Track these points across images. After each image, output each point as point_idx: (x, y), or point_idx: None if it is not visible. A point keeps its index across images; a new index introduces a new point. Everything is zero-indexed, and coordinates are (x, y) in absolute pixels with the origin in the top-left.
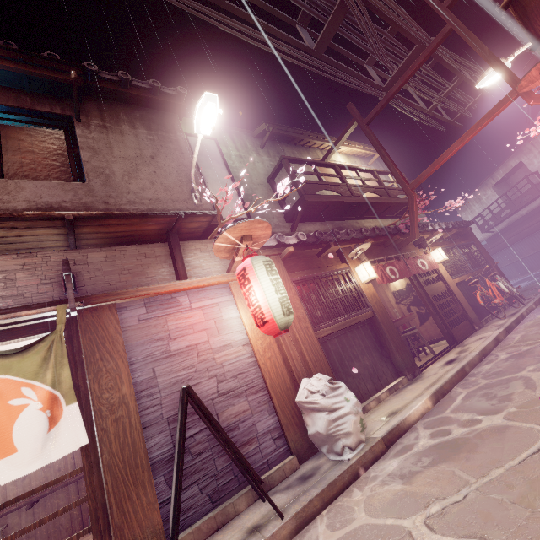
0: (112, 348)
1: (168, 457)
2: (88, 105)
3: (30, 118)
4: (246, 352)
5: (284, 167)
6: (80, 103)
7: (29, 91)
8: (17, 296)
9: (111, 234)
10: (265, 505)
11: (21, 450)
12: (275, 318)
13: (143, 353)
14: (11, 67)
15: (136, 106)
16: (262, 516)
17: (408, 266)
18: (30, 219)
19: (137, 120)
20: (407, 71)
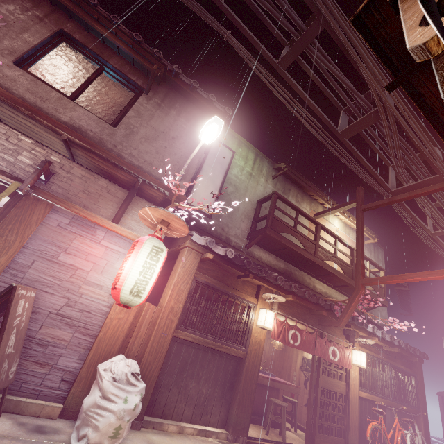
0: (23, 229)
1: None
2: (161, 88)
3: (121, 78)
4: (108, 301)
5: (271, 199)
6: (158, 85)
7: (133, 65)
8: (11, 163)
9: (96, 164)
10: None
11: None
12: (122, 290)
13: (39, 246)
14: (122, 46)
15: (192, 104)
16: None
17: (317, 344)
18: (45, 126)
19: (185, 112)
20: (418, 189)
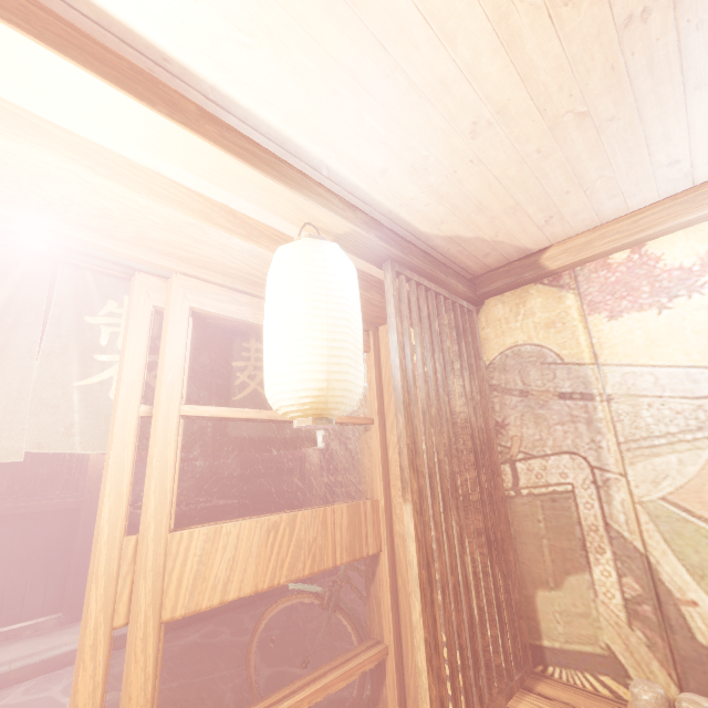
0: None
1: None
2: None
3: None
4: None
5: None
6: None
7: None
8: None
9: None
10: None
11: None
12: None
13: None
14: None
15: None
16: None
17: None
18: None
19: None
20: None
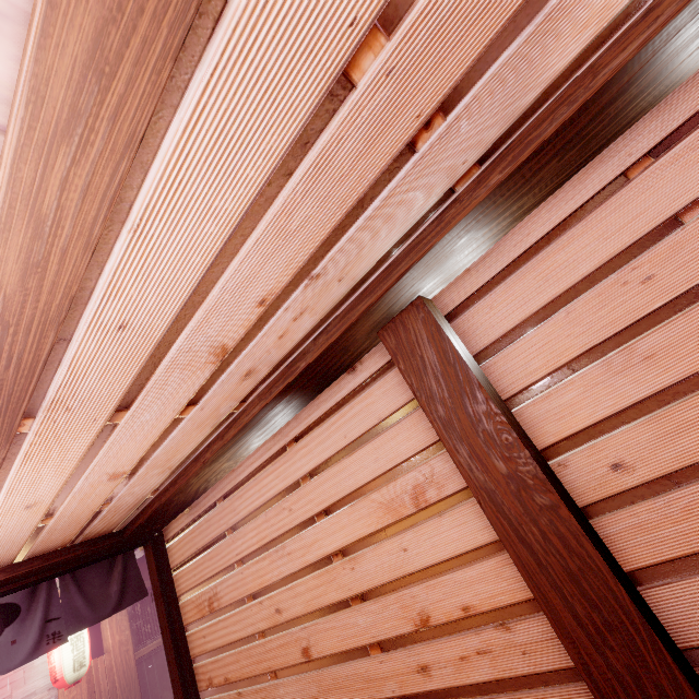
0: None
1: None
2: None
3: None
4: (50, 696)
5: None
6: None
7: None
8: None
9: None
10: None
11: None
12: (66, 676)
13: None
14: None
15: None
16: None
17: None
18: None
19: None
20: None
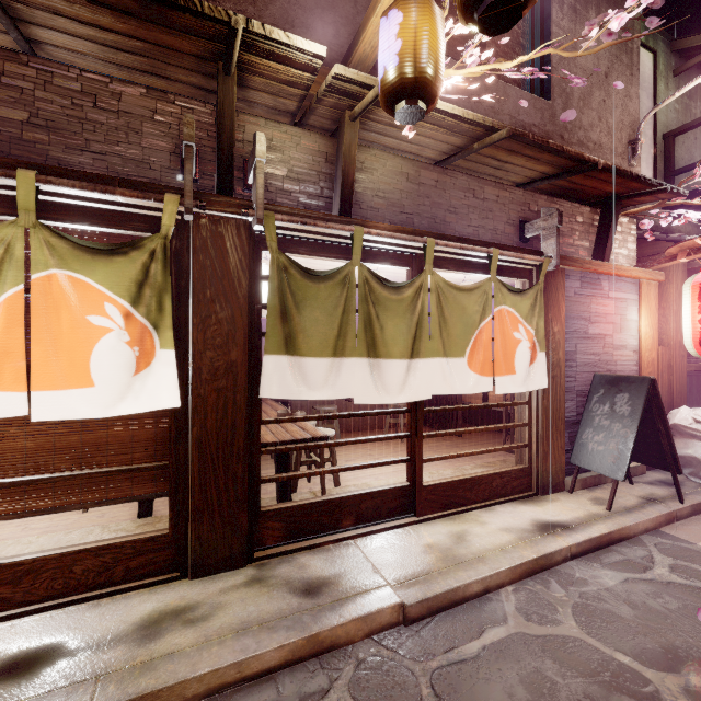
0: (558, 313)
1: (572, 421)
2: None
3: None
4: (634, 359)
5: None
6: None
7: None
8: (492, 231)
9: (571, 184)
10: (638, 487)
11: (517, 374)
12: None
13: (572, 326)
14: None
15: None
16: (648, 494)
17: None
18: (565, 157)
19: (603, 2)
20: None
